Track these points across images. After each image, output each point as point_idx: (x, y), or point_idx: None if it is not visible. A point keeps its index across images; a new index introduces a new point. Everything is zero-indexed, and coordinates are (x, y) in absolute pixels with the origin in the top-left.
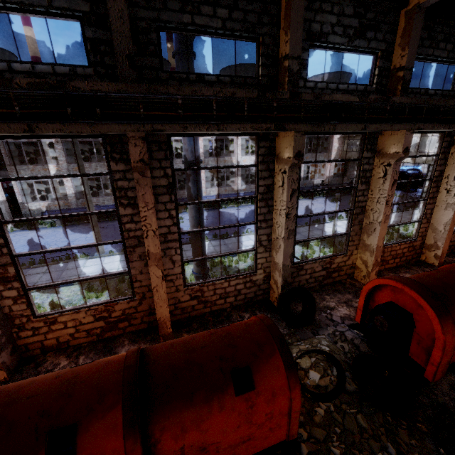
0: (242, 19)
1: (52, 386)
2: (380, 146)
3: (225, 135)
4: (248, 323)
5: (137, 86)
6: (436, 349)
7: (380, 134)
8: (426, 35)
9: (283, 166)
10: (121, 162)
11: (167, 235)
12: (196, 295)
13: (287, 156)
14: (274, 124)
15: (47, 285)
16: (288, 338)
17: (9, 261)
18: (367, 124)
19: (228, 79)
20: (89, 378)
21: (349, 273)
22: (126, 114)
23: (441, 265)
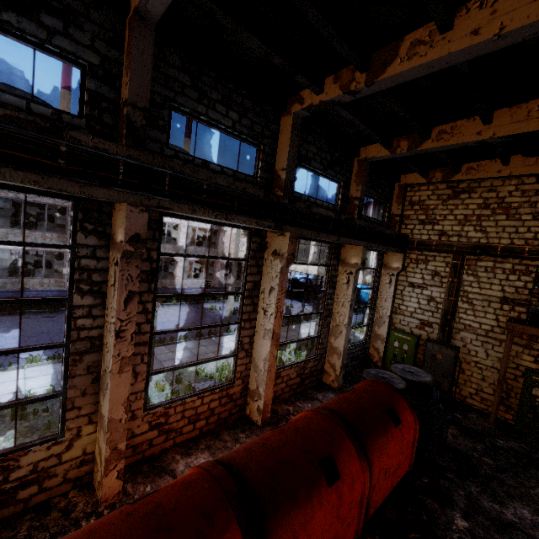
0: None
1: None
2: (113, 228)
3: None
4: None
5: None
6: None
7: (114, 207)
8: (188, 81)
9: None
10: None
11: None
12: None
13: None
14: None
15: None
16: None
17: None
18: (8, 167)
19: None
20: None
21: (78, 476)
22: None
23: (268, 423)
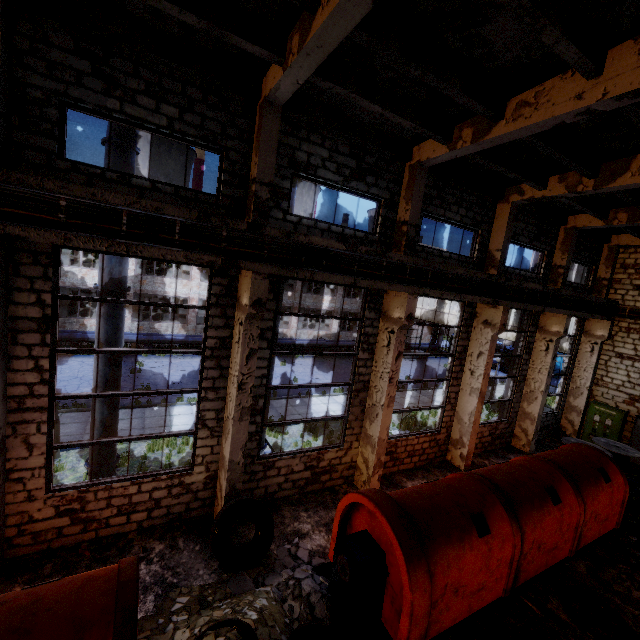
0: (198, 124)
1: None
2: (385, 306)
3: (158, 260)
4: (92, 577)
5: None
6: (404, 615)
7: (386, 292)
8: (435, 194)
9: (241, 315)
10: None
11: (25, 399)
12: (70, 508)
13: (245, 303)
14: (224, 257)
15: None
16: (210, 593)
17: None
18: (360, 278)
19: (170, 189)
20: None
21: (347, 475)
22: None
23: (469, 469)
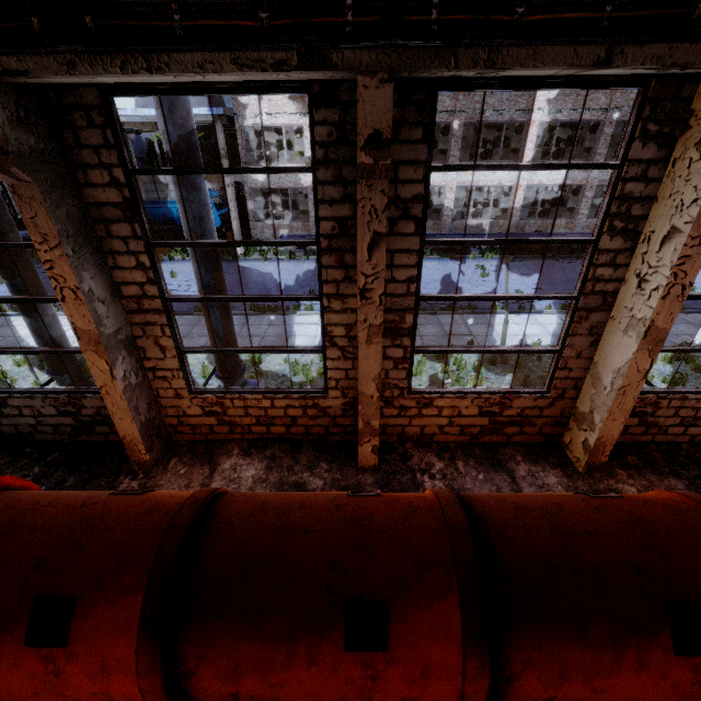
0: None
1: (612, 524)
2: None
3: None
4: None
5: None
6: None
7: None
8: None
9: None
10: (653, 142)
11: None
12: (642, 410)
13: None
14: None
15: (441, 350)
16: None
17: (411, 306)
18: None
19: None
20: (674, 531)
21: None
22: None
23: None
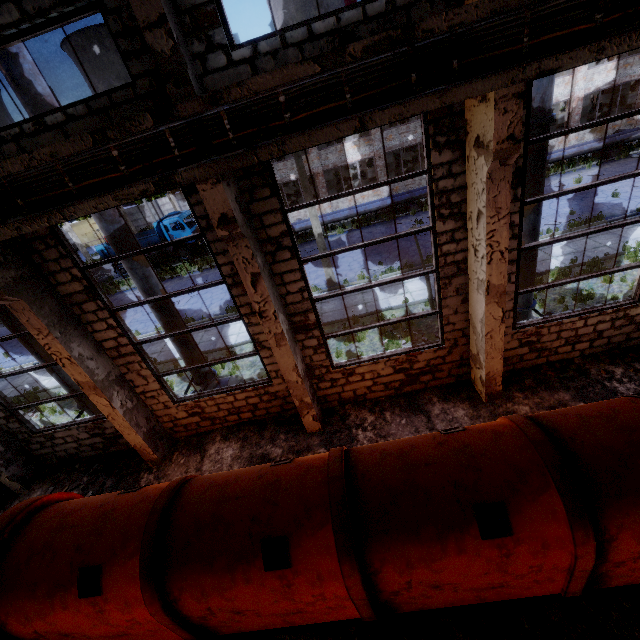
0: None
1: (444, 455)
2: None
3: None
4: None
5: None
6: None
7: None
8: None
9: None
10: (446, 148)
11: None
12: (528, 340)
13: None
14: None
15: (345, 332)
16: None
17: (309, 307)
18: None
19: None
20: (488, 451)
21: None
22: (498, 55)
23: None
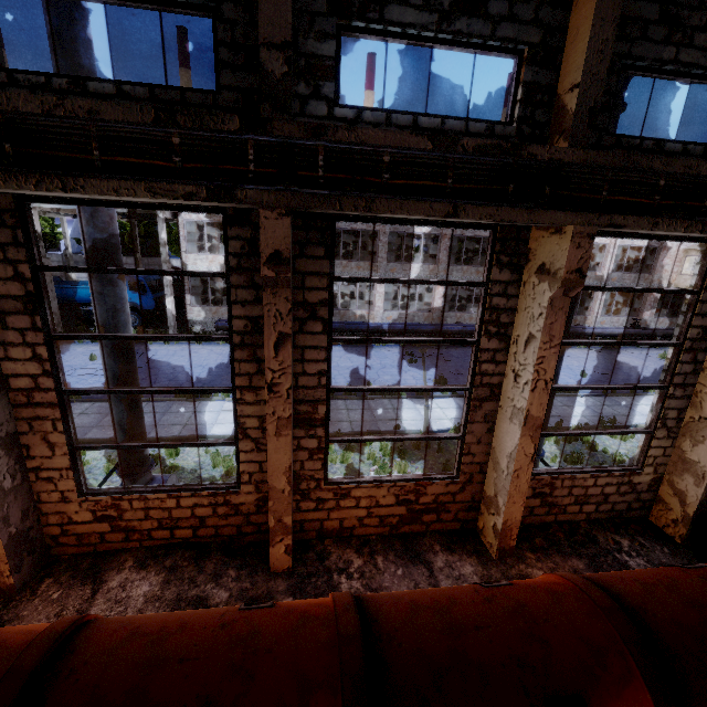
0: None
1: (498, 615)
2: None
3: (665, 239)
4: None
5: (611, 155)
6: None
7: None
8: None
9: None
10: (507, 268)
11: None
12: (542, 491)
13: None
14: None
15: (354, 439)
16: None
17: (323, 397)
18: None
19: (699, 149)
20: (552, 616)
21: None
22: (582, 197)
23: None
